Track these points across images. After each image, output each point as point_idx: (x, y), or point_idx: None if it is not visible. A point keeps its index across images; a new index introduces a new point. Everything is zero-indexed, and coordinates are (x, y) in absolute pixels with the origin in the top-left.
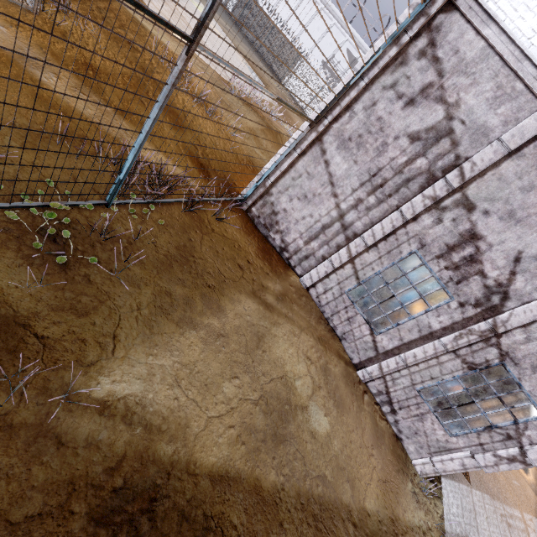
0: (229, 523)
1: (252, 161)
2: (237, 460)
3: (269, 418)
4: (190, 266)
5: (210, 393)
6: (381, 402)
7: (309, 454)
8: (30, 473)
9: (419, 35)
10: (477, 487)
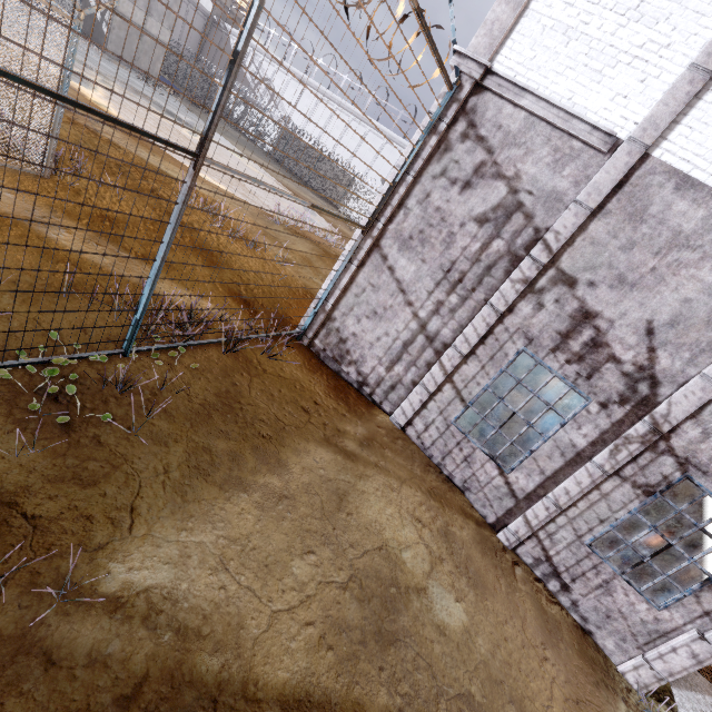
0: None
1: (310, 291)
2: (323, 674)
3: (367, 607)
4: (236, 414)
5: (273, 577)
6: (543, 576)
7: (438, 660)
8: (2, 710)
9: (456, 120)
10: None
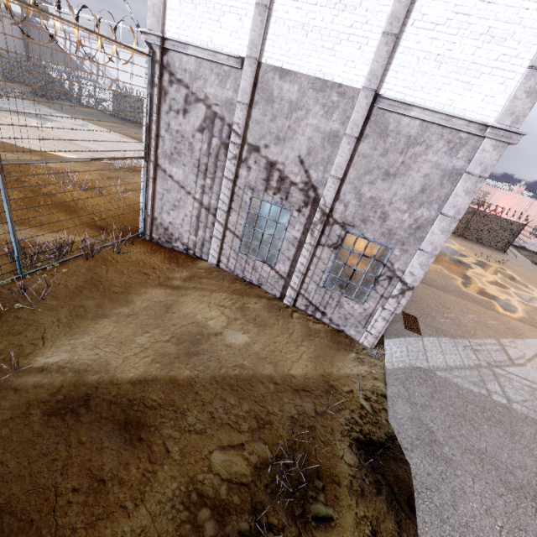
0: (150, 399)
1: None
2: (153, 371)
3: (182, 345)
4: (98, 287)
5: (125, 345)
6: (312, 312)
7: (224, 356)
8: (1, 404)
9: (163, 74)
10: (432, 335)
